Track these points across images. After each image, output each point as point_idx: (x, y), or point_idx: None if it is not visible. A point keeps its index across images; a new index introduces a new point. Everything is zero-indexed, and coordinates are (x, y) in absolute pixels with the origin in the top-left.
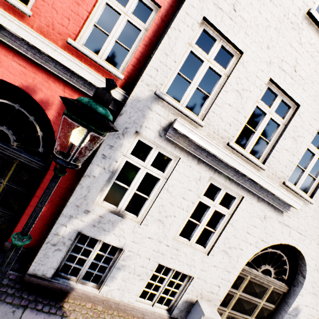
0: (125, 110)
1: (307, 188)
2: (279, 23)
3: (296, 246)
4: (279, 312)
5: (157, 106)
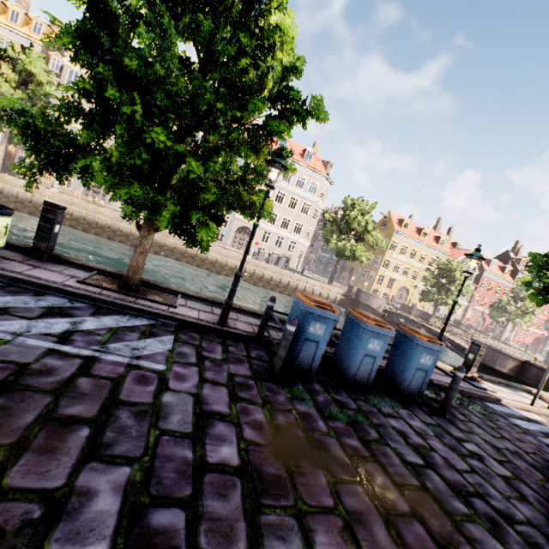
0: None
1: None
2: None
3: None
4: None
5: None
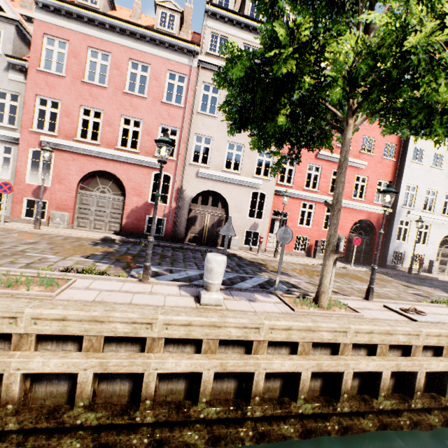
0: (396, 214)
1: None
2: (424, 174)
3: None
4: None
5: (402, 210)
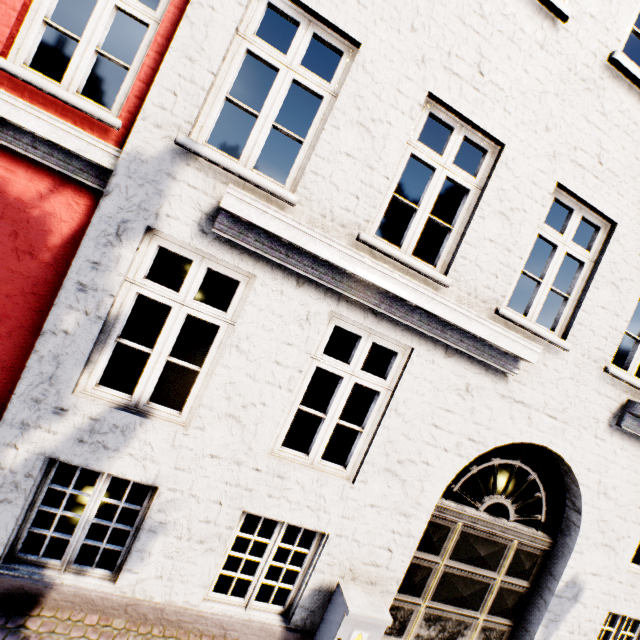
0: (116, 183)
1: (555, 320)
2: None
3: (548, 445)
4: (539, 595)
5: (186, 170)
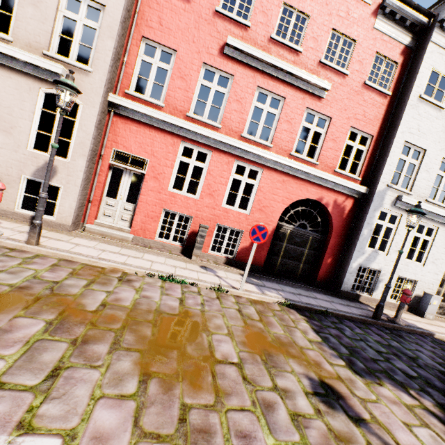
0: (374, 198)
1: None
2: (443, 128)
3: None
4: None
5: (388, 192)
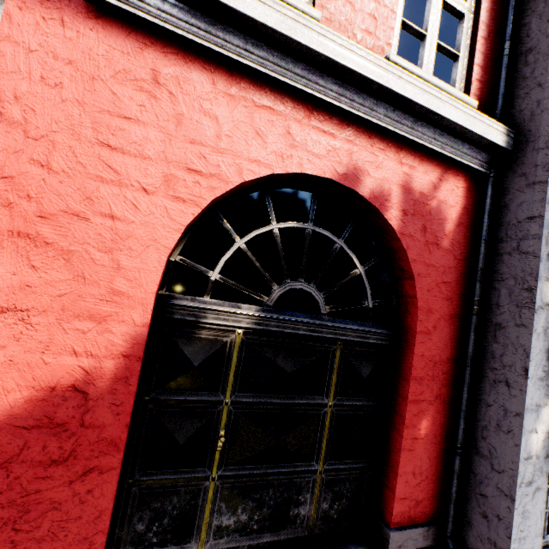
0: None
1: None
2: None
3: None
4: None
5: None
